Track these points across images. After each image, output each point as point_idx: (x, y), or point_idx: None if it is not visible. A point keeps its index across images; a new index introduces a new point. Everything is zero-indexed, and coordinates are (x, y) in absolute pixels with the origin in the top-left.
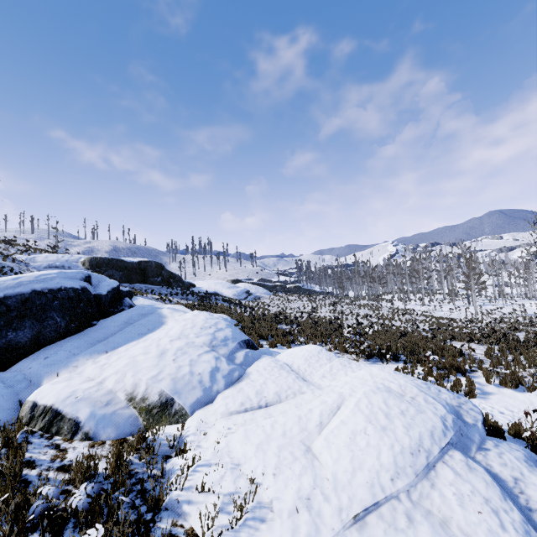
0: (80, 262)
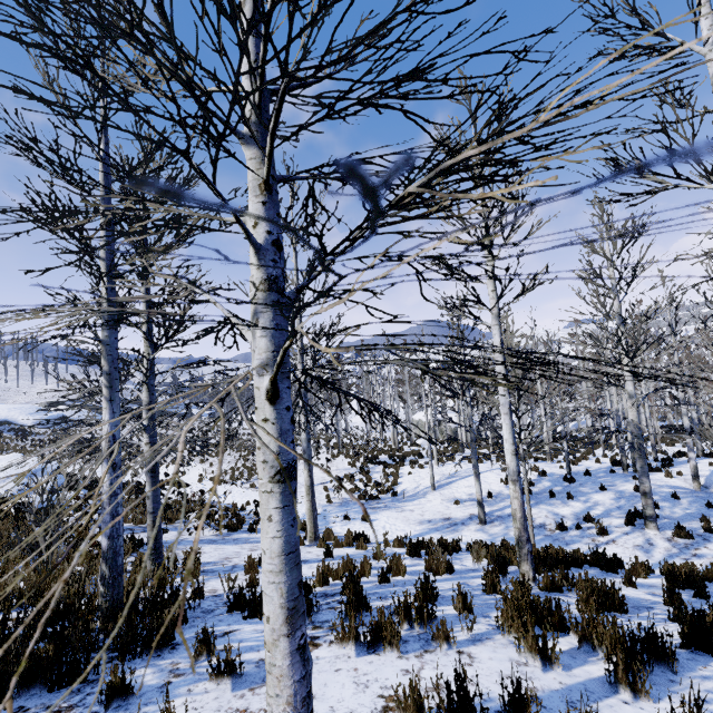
0: None
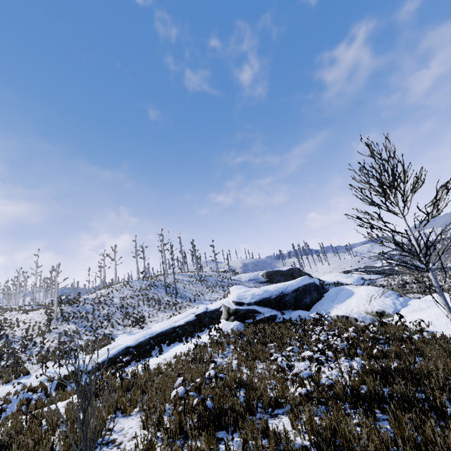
0: (260, 275)
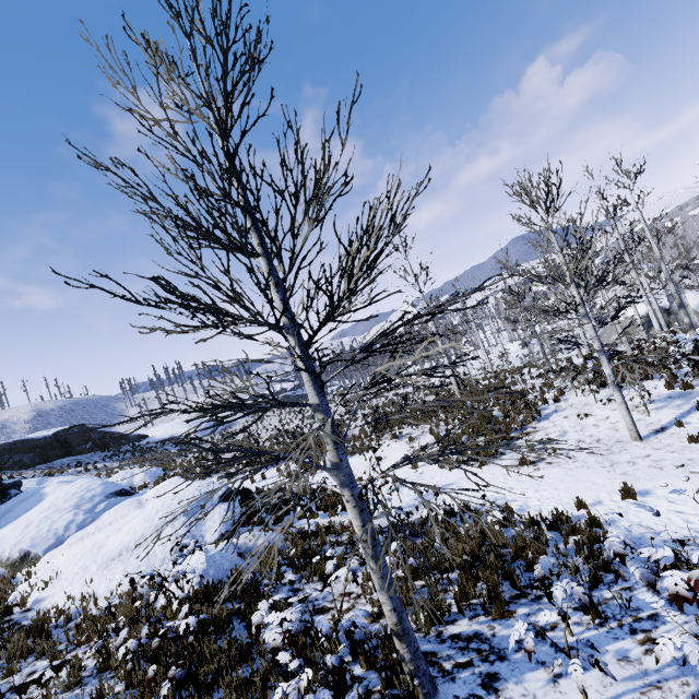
0: None
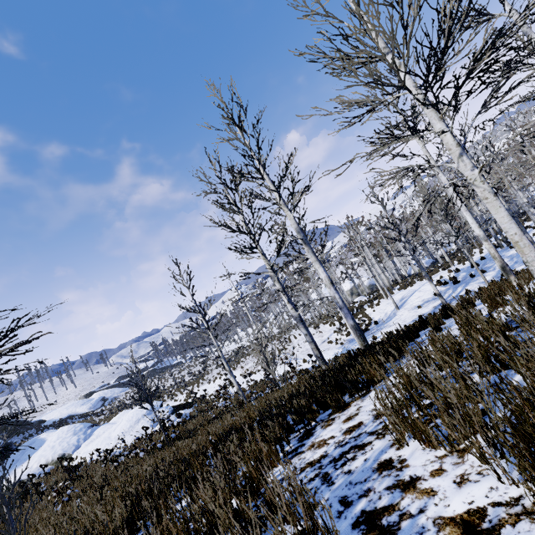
0: None
